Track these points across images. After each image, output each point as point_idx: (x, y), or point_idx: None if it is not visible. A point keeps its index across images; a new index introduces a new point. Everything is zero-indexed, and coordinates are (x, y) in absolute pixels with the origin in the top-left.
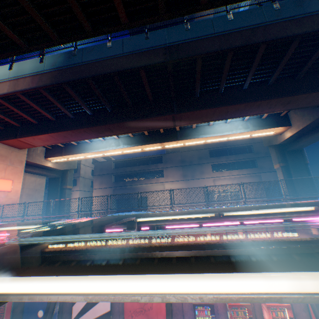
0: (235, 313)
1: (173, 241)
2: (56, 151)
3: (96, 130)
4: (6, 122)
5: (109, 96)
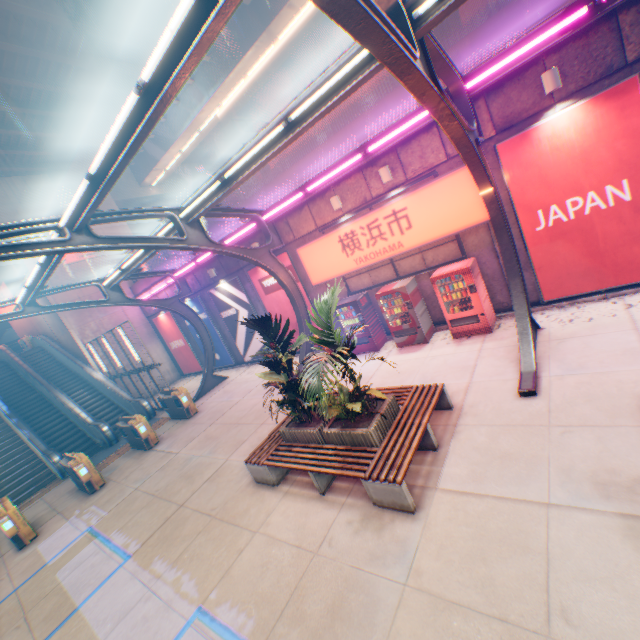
0: (390, 304)
1: (297, 236)
2: (143, 167)
3: (121, 97)
4: (40, 159)
5: (65, 5)
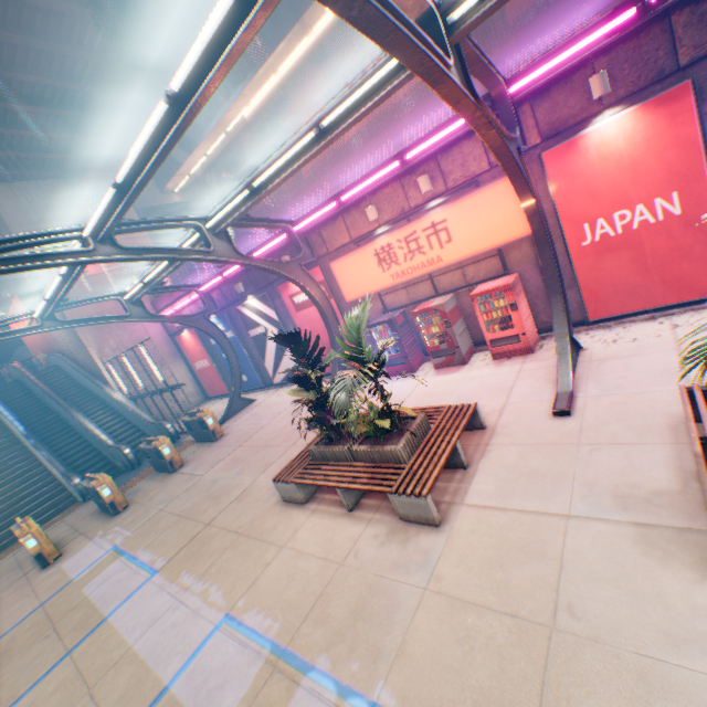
0: (428, 323)
1: (330, 249)
2: (165, 172)
3: (141, 95)
4: (55, 163)
5: None
